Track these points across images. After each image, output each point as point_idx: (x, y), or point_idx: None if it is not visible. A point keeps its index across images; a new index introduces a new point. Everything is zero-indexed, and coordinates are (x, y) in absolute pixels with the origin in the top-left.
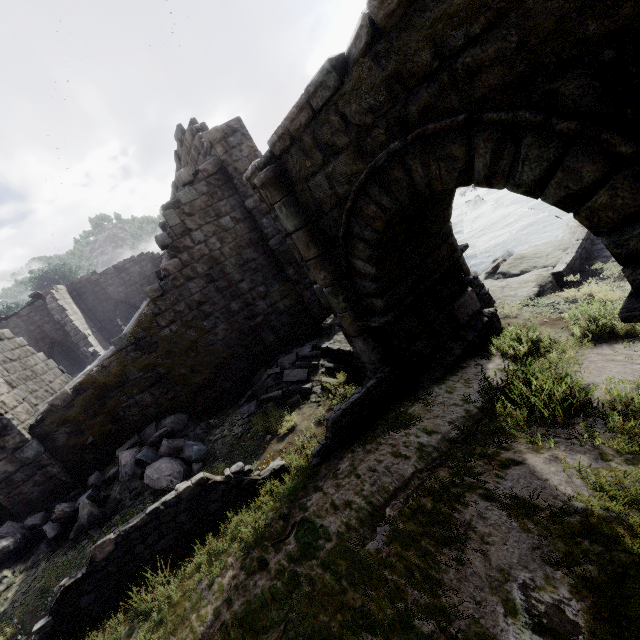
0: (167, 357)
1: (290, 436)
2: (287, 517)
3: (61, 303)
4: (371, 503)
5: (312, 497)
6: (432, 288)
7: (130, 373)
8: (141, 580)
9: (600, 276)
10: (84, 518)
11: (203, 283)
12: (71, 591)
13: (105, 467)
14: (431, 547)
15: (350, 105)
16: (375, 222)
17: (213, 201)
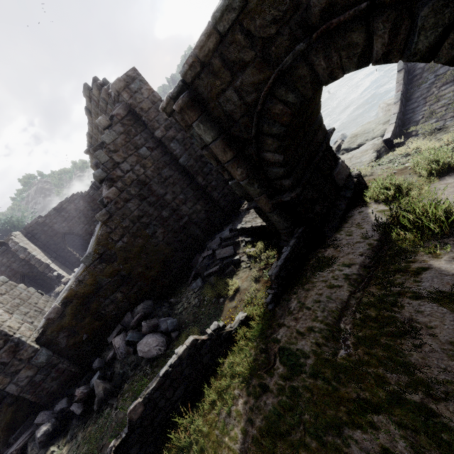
0: (125, 262)
1: (238, 295)
2: (267, 350)
3: (22, 245)
4: (328, 324)
5: (280, 332)
6: (317, 165)
7: (101, 281)
8: (169, 425)
9: (416, 135)
10: (101, 393)
11: (138, 202)
12: (121, 448)
13: (102, 353)
14: (392, 342)
15: (255, 21)
16: (282, 118)
17: (130, 137)
